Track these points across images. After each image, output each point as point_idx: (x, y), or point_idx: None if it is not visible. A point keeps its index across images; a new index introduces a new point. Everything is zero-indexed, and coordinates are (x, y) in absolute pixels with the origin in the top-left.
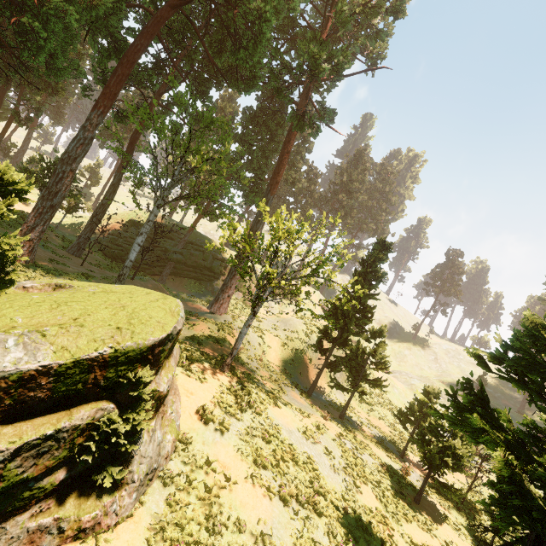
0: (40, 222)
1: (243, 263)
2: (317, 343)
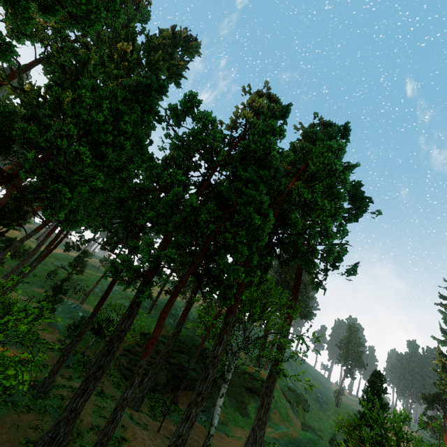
0: (191, 430)
1: (272, 393)
2: None
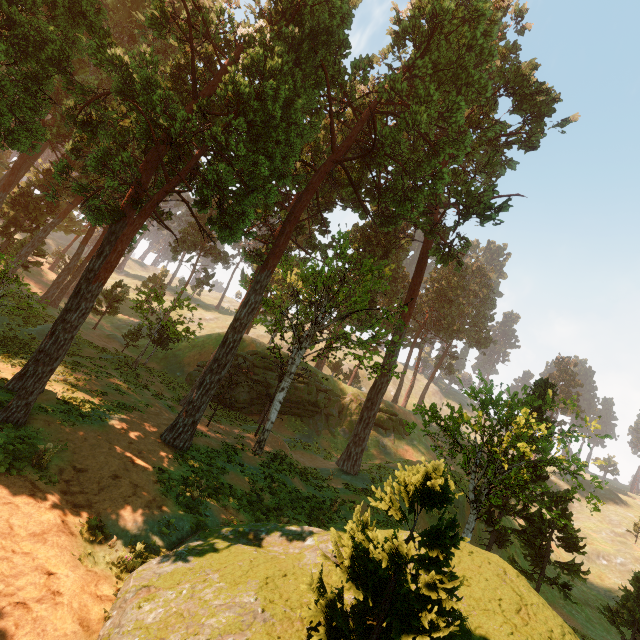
0: (206, 399)
1: (376, 407)
2: (485, 512)
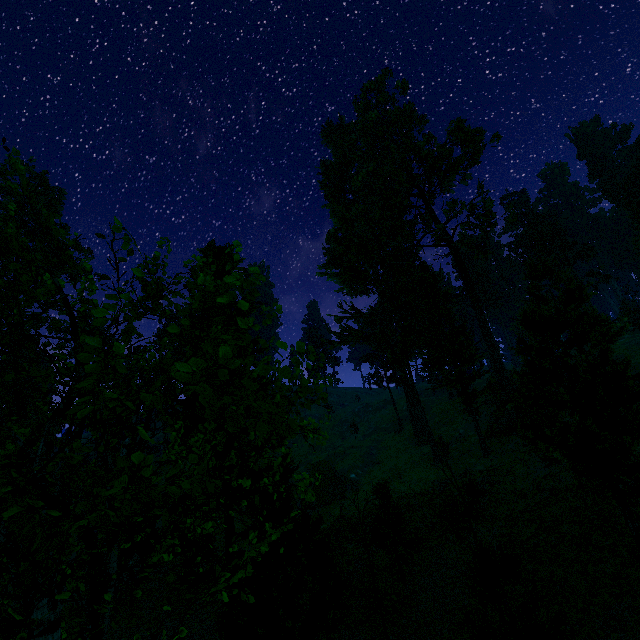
0: None
1: None
2: None
